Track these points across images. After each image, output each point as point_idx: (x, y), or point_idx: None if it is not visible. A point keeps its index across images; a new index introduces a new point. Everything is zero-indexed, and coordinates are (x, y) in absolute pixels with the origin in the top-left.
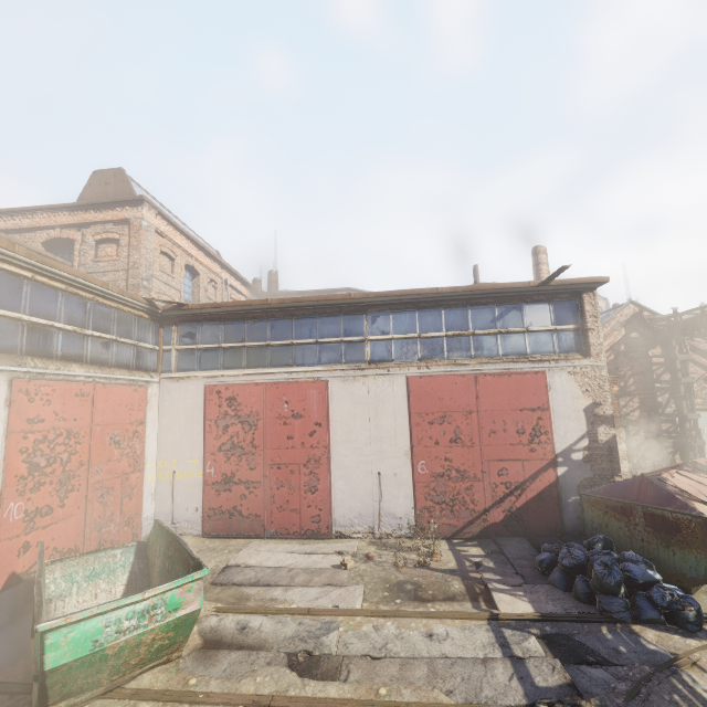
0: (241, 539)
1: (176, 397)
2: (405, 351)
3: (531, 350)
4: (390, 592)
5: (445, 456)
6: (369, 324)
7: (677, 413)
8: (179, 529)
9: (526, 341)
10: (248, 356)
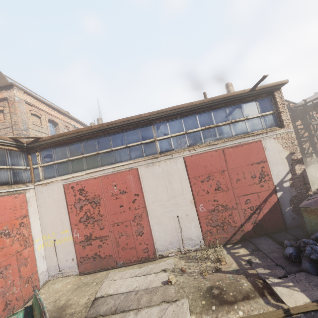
0: (103, 271)
1: (46, 195)
2: (180, 143)
3: (251, 129)
4: (205, 300)
5: (214, 199)
6: (155, 130)
7: (314, 151)
8: (64, 273)
9: (247, 125)
10: (86, 162)
